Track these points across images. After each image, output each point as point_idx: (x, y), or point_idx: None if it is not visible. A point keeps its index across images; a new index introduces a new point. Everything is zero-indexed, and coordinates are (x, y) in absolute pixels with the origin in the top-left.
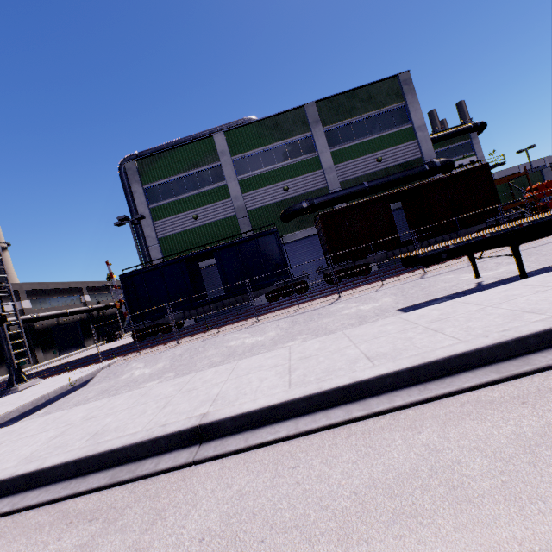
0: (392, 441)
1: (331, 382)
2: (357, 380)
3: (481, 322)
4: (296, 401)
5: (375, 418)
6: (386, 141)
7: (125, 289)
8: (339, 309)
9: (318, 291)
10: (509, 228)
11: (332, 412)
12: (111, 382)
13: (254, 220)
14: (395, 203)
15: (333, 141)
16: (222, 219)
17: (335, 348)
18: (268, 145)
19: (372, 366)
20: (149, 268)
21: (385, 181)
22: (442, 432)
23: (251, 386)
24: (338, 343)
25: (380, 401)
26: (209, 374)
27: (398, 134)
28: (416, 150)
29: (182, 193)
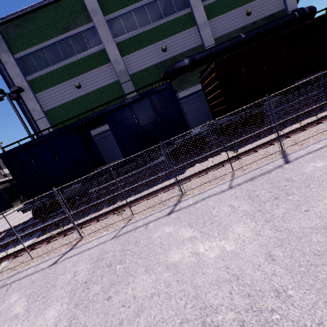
0: None
1: None
2: None
3: None
4: None
5: None
6: None
7: (9, 169)
8: None
9: (216, 144)
10: None
11: None
12: None
13: (136, 84)
14: None
15: None
16: (106, 85)
17: None
18: (141, 1)
19: None
20: (33, 142)
21: (260, 31)
22: None
23: None
24: None
25: None
26: None
27: None
28: (280, 1)
29: (59, 61)
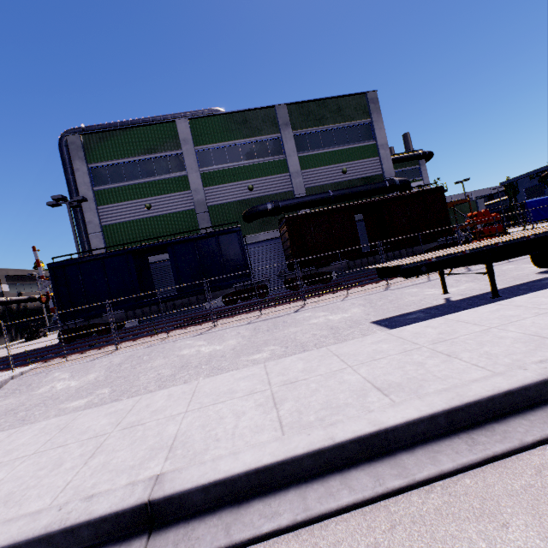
0: (470, 543)
1: (345, 428)
2: (382, 427)
3: (499, 347)
4: (299, 459)
5: (420, 491)
6: (352, 154)
7: (54, 280)
8: (306, 317)
9: (279, 296)
10: (486, 246)
11: (353, 478)
12: (22, 398)
13: (214, 216)
14: (356, 214)
15: (301, 147)
16: (179, 212)
17: (326, 371)
18: (235, 140)
19: (393, 405)
20: (87, 258)
21: (349, 192)
22: (542, 528)
23: (224, 426)
24: (328, 364)
25: (419, 460)
26: (160, 400)
27: (362, 149)
28: (378, 166)
29: (135, 178)
